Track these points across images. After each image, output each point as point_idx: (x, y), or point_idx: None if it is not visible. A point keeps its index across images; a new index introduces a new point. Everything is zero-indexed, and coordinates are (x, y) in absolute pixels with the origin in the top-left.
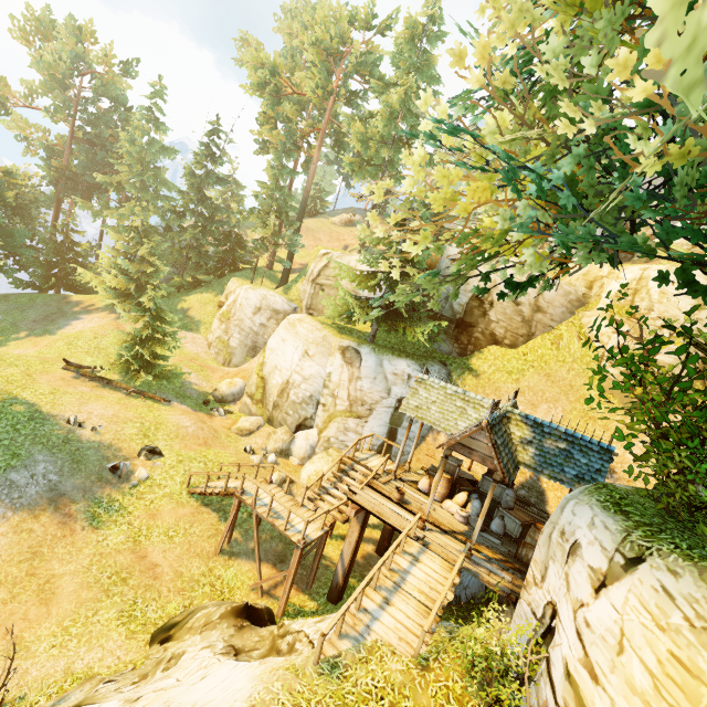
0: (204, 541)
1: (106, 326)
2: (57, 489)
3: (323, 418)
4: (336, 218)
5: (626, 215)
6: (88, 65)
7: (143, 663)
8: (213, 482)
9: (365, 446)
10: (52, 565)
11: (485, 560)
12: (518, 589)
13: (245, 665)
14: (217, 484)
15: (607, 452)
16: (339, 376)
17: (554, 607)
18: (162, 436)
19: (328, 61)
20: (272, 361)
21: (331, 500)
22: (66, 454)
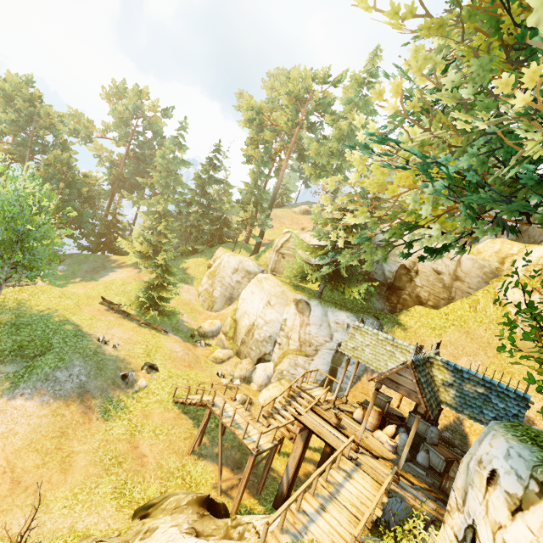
0: (181, 441)
1: (131, 277)
2: (85, 387)
3: (278, 354)
4: (296, 208)
5: (521, 194)
6: (143, 112)
7: (125, 532)
8: (192, 395)
9: (310, 380)
10: (73, 443)
11: (411, 487)
12: (442, 517)
13: (204, 542)
14: (194, 397)
15: (523, 399)
16: (293, 321)
17: (474, 530)
18: (160, 357)
19: (296, 104)
20: (243, 308)
21: (281, 419)
22: (94, 362)
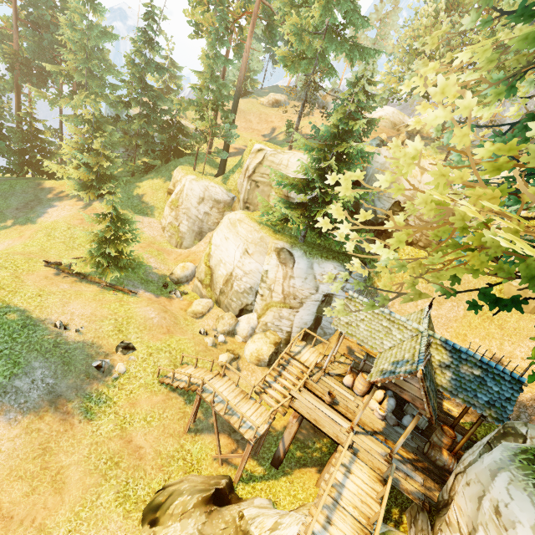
0: (175, 423)
1: (76, 216)
2: (55, 391)
3: (261, 305)
4: (264, 98)
5: None
6: None
7: None
8: (177, 369)
9: (295, 330)
10: (60, 457)
11: (401, 461)
12: (429, 492)
13: None
14: (180, 374)
15: (517, 382)
16: (275, 274)
17: None
18: (133, 330)
19: None
20: (217, 256)
21: (274, 394)
22: (57, 358)
